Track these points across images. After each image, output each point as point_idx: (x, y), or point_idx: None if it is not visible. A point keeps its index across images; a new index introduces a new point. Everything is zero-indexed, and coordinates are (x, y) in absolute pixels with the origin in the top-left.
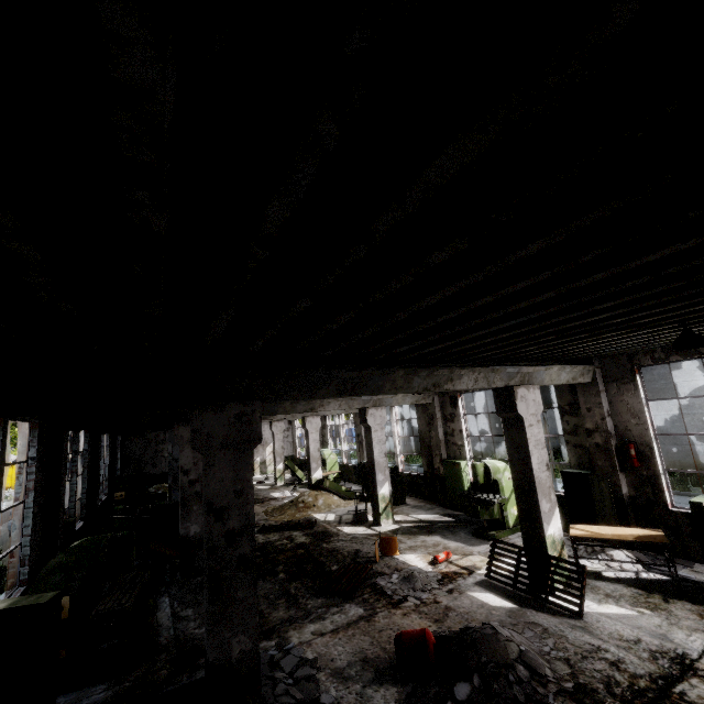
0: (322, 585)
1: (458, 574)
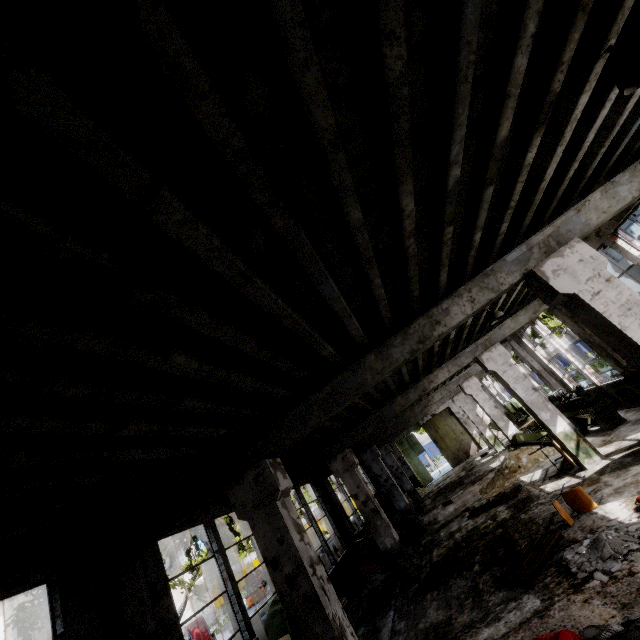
0: (502, 574)
1: None
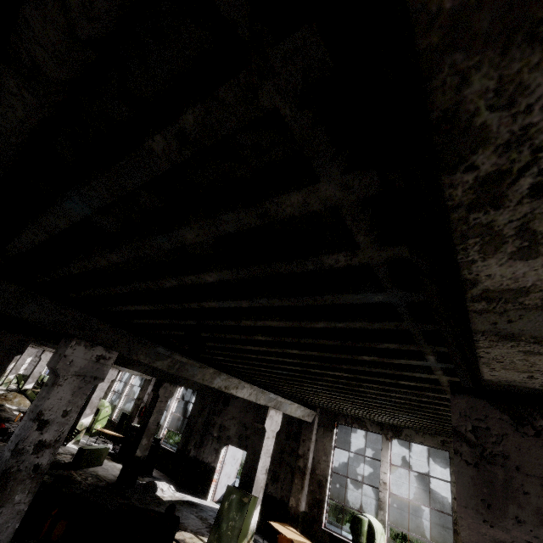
0: None
1: None
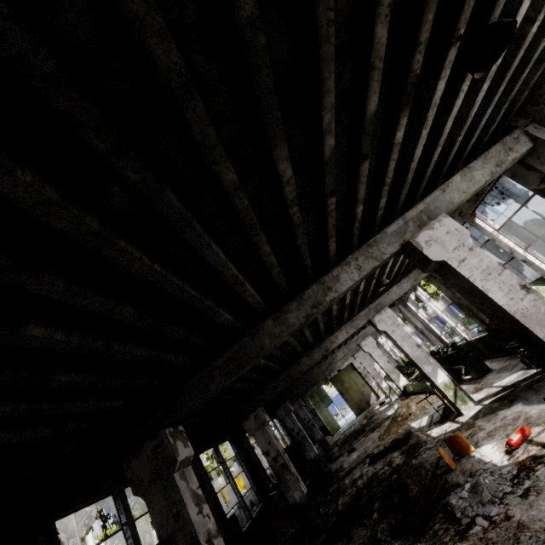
0: (397, 523)
1: (537, 460)
